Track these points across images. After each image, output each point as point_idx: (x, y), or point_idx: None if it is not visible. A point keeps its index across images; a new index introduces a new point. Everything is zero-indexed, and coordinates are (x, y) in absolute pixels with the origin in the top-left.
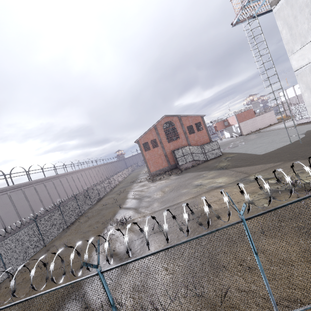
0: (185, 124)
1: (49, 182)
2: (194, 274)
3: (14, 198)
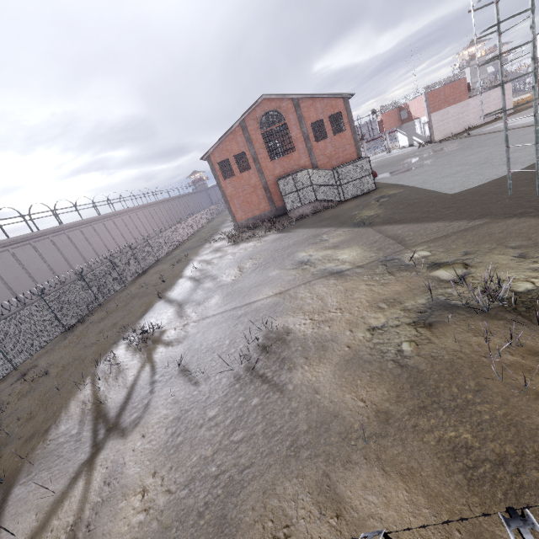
0: (308, 117)
1: (43, 242)
2: (177, 534)
3: None
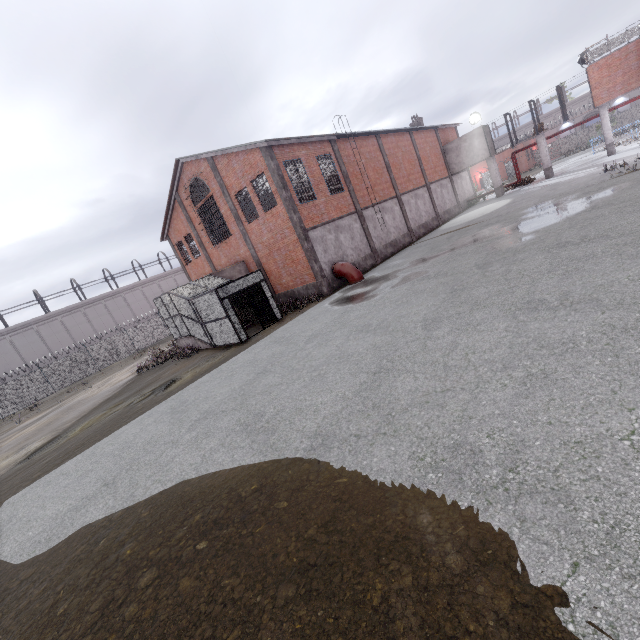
0: (230, 184)
1: (96, 307)
2: None
3: (20, 344)
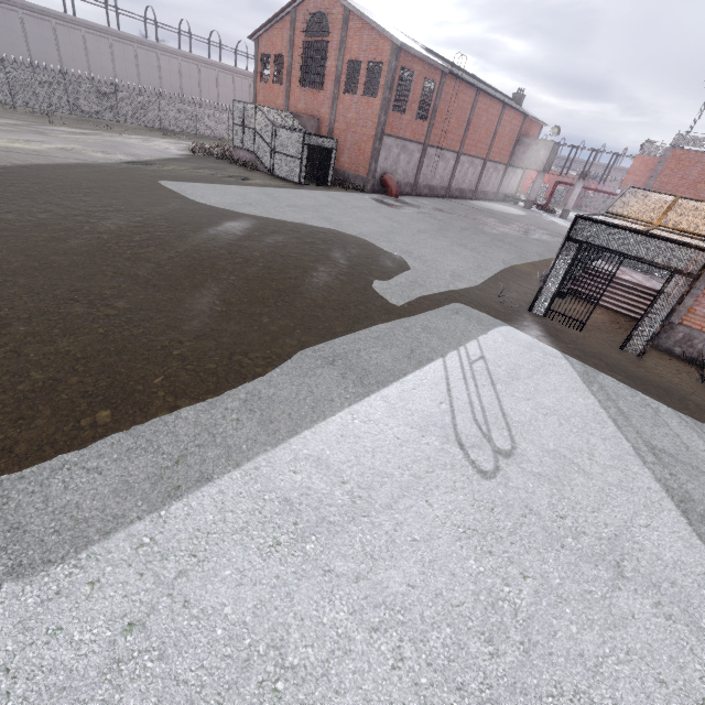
0: (351, 47)
1: (125, 47)
2: None
3: (31, 30)
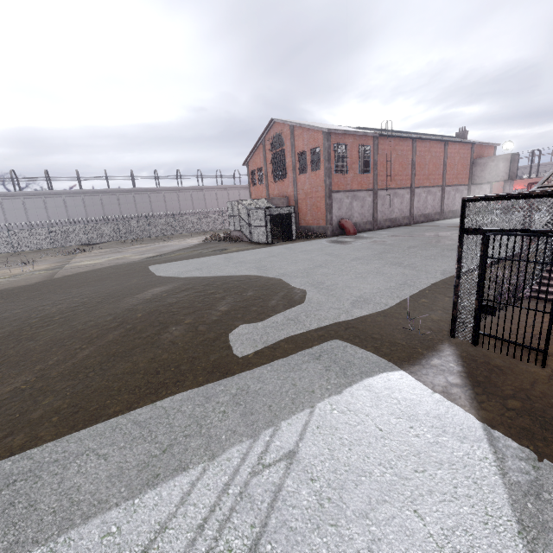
0: (298, 146)
1: (185, 193)
2: None
3: (138, 200)
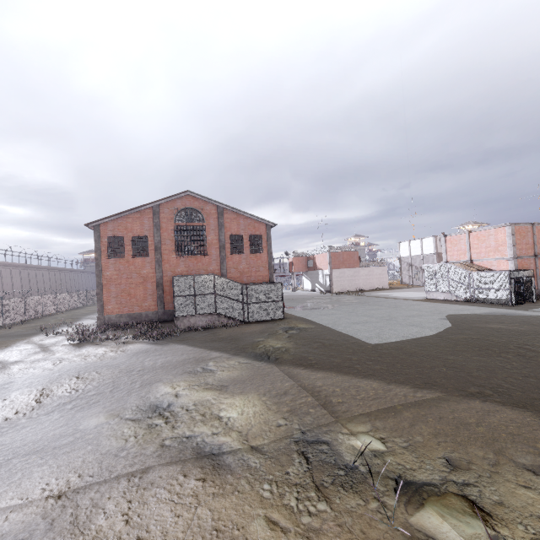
0: (230, 228)
1: None
2: None
3: None
